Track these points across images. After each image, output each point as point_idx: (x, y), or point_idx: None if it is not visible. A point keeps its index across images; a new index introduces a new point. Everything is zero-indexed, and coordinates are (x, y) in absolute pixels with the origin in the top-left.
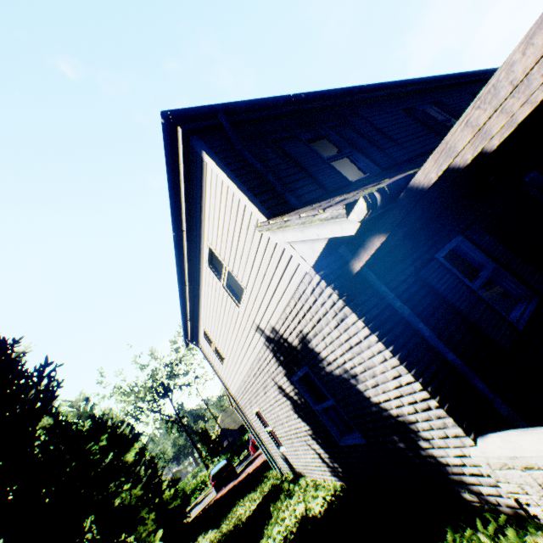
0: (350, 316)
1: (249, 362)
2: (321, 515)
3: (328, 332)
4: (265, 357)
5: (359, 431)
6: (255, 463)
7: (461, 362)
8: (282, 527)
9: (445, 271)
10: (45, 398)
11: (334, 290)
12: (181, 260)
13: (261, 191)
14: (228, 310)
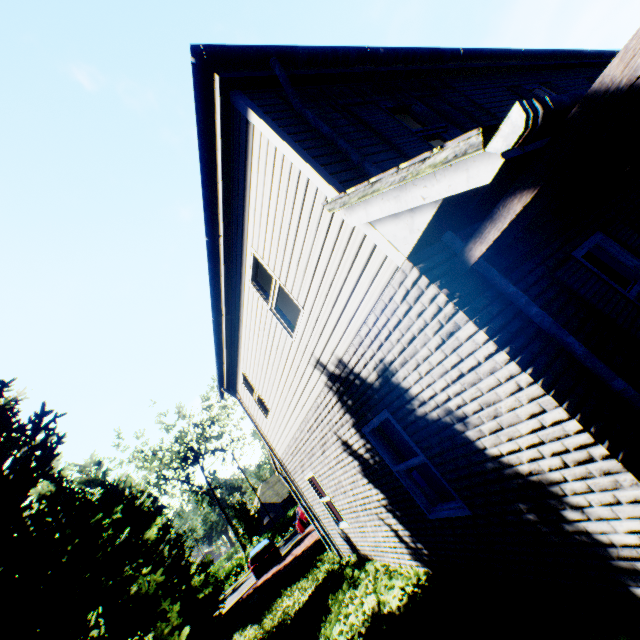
0: (465, 326)
1: (302, 412)
2: (401, 612)
3: (425, 356)
4: (326, 403)
5: (461, 498)
6: (305, 544)
7: (636, 392)
8: (345, 626)
9: (590, 274)
10: (41, 456)
11: (441, 289)
12: (216, 279)
13: (330, 161)
14: (277, 342)
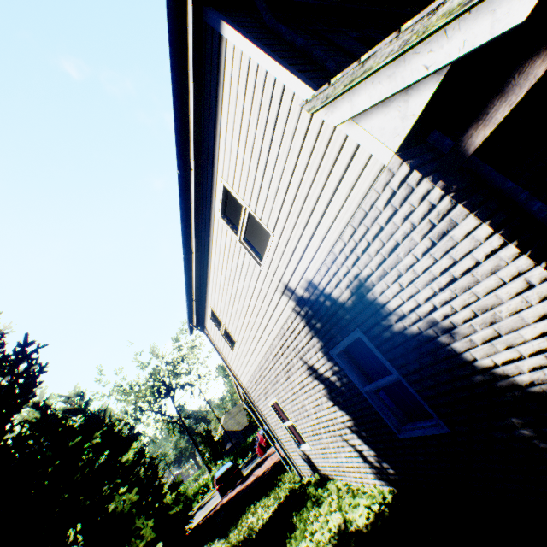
0: (464, 221)
1: (268, 341)
2: (369, 530)
3: (409, 264)
4: (293, 329)
5: (438, 416)
6: (265, 465)
7: None
8: (310, 542)
9: None
10: (24, 384)
11: (435, 184)
12: (187, 214)
13: (306, 69)
14: (245, 273)
